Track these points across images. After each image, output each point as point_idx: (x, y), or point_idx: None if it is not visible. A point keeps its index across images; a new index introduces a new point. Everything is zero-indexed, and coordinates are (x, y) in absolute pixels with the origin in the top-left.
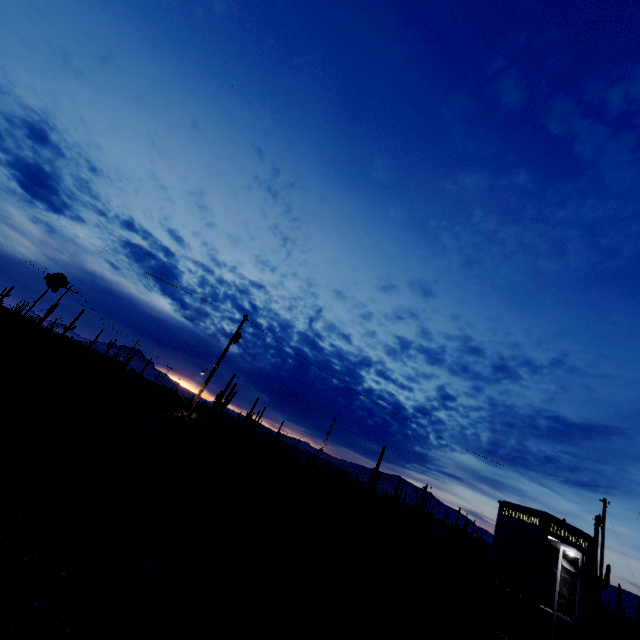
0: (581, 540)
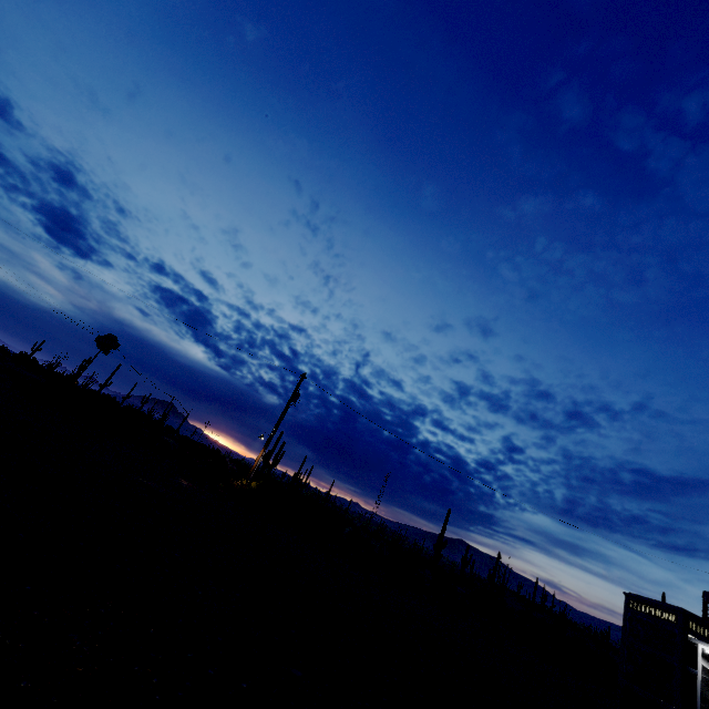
0: None
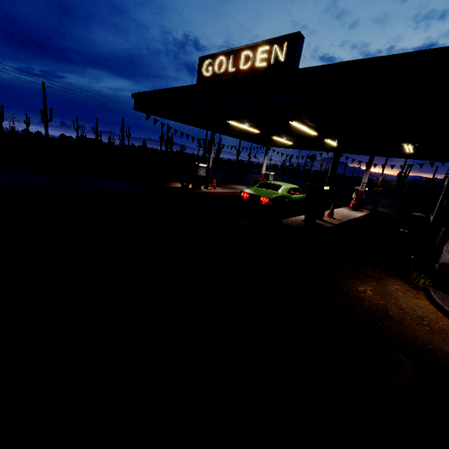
0: None
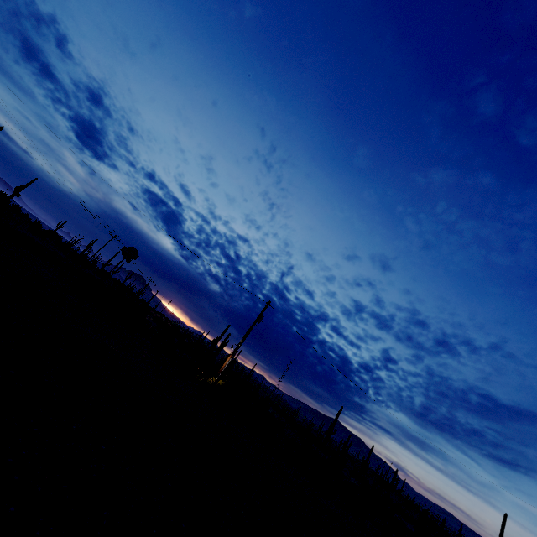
0: None
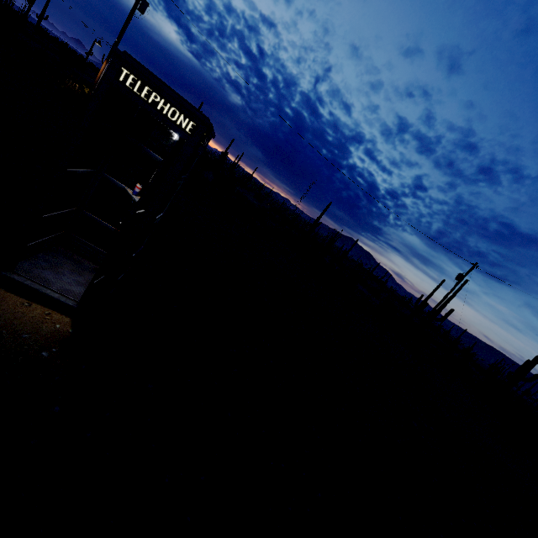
0: (182, 117)
